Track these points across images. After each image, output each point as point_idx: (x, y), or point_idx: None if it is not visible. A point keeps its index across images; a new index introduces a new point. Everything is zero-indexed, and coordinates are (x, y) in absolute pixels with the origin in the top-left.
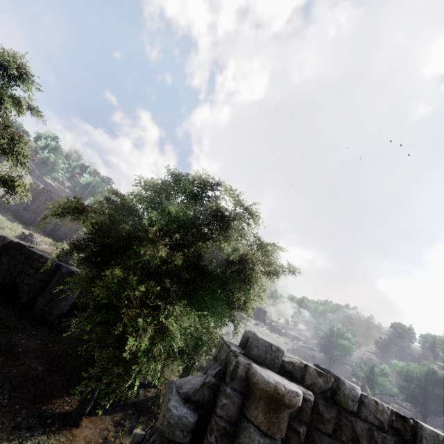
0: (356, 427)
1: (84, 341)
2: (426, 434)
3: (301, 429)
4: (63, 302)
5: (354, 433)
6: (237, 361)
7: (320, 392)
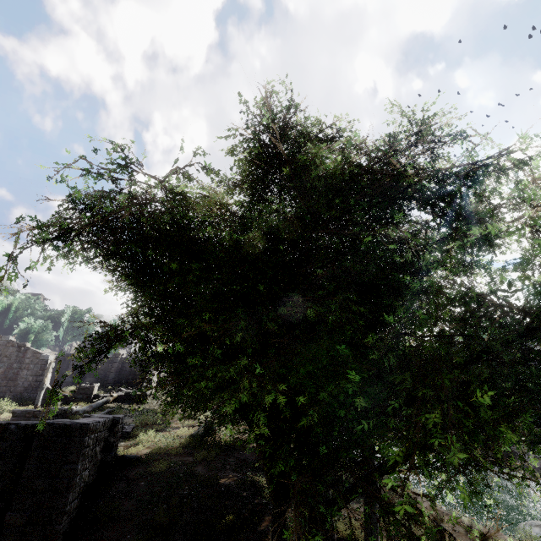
0: None
1: None
2: None
3: None
4: (68, 498)
5: None
6: None
7: None
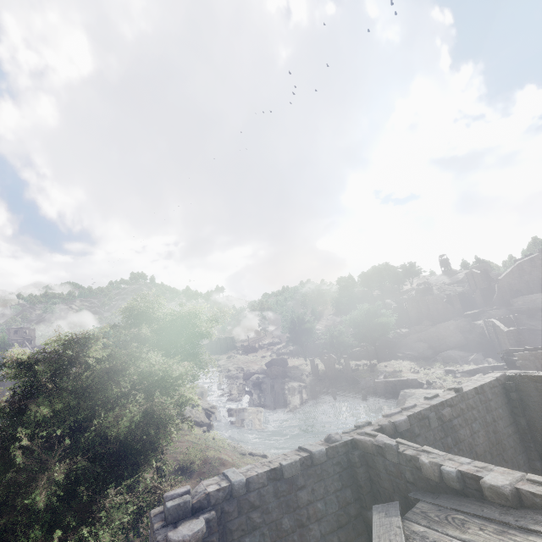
0: (251, 499)
1: None
2: (286, 468)
3: (215, 537)
4: None
5: (250, 503)
6: (157, 541)
7: (223, 500)
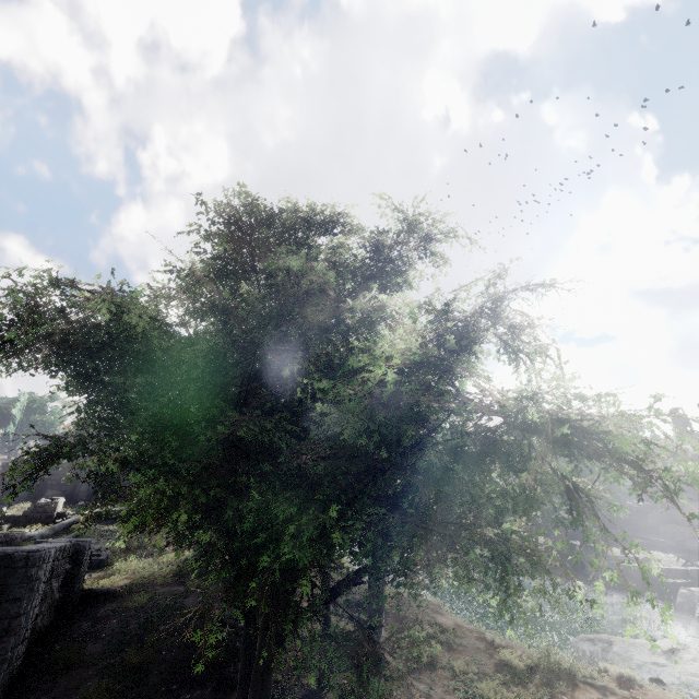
0: None
1: (113, 698)
2: None
3: None
4: (8, 642)
5: None
6: None
7: None
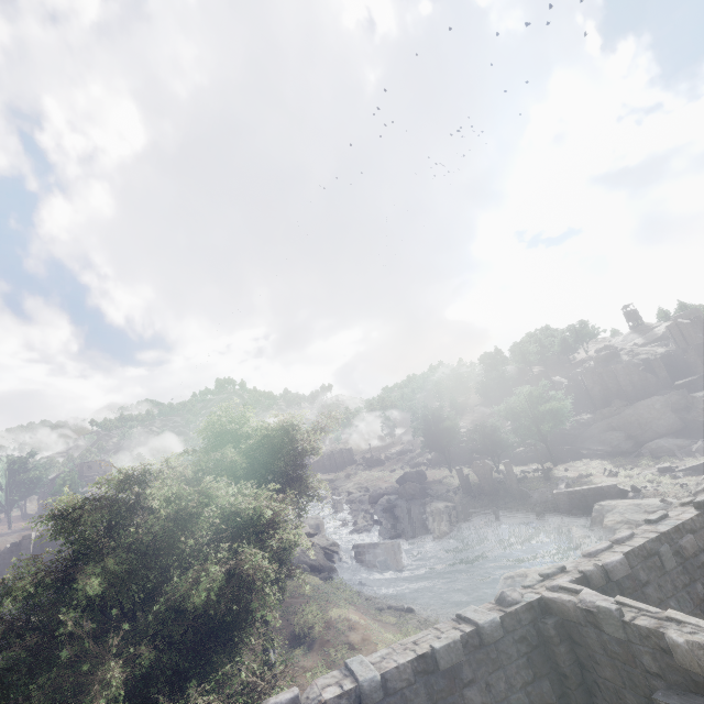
0: None
1: None
2: (441, 654)
3: None
4: None
5: None
6: None
7: None
